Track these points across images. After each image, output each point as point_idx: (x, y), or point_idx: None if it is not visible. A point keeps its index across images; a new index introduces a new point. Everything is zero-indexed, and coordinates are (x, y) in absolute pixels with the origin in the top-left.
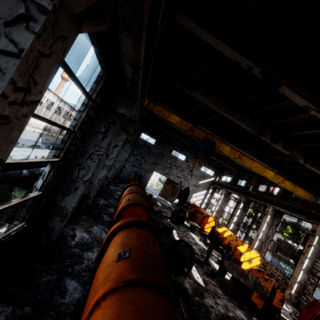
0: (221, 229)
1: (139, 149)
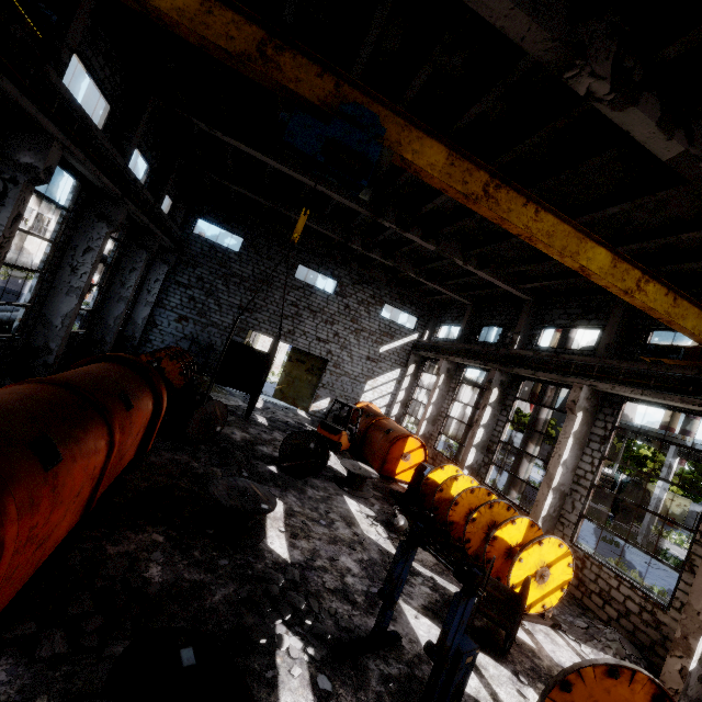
0: (441, 473)
1: (194, 268)
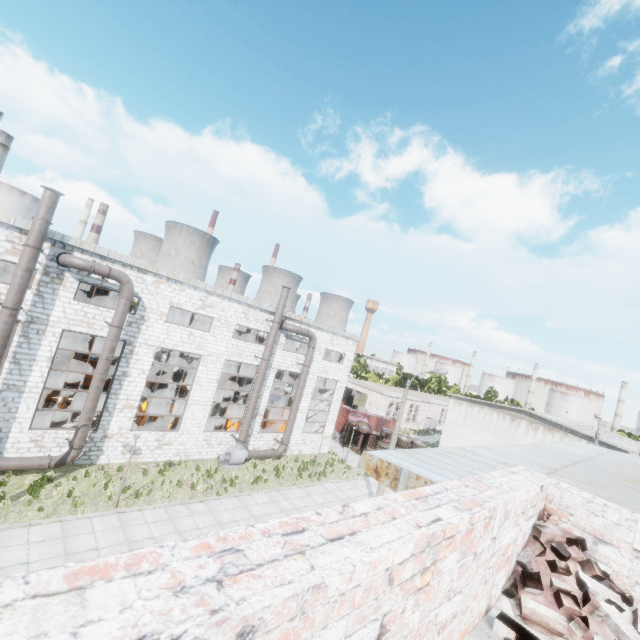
0: None
1: None
